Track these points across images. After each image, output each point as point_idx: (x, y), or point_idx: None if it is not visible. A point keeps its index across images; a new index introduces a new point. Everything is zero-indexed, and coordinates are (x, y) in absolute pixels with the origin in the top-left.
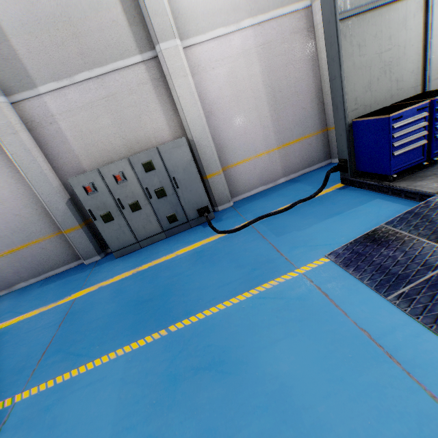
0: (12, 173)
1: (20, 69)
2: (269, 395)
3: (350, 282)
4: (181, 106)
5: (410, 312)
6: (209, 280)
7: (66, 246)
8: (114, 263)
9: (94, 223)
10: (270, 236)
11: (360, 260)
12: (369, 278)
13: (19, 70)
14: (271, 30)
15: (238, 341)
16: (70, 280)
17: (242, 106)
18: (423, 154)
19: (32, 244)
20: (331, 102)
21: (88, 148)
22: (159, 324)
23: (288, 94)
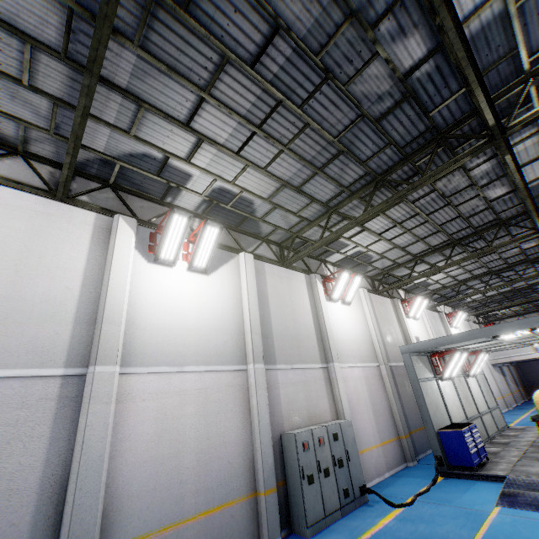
0: (243, 418)
1: (272, 352)
2: None
3: (523, 511)
4: (340, 398)
5: None
6: (447, 526)
7: (251, 517)
8: None
9: (301, 483)
10: (444, 503)
11: (514, 503)
12: (528, 507)
13: (272, 353)
14: (368, 371)
15: (515, 537)
16: None
17: (361, 408)
18: (478, 456)
19: (226, 506)
20: (399, 419)
21: (290, 412)
22: None
23: (379, 407)
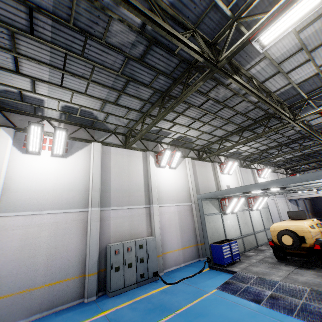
0: (81, 237)
1: (108, 200)
2: (218, 315)
3: (226, 294)
4: (154, 225)
5: (240, 297)
6: (178, 298)
7: (79, 286)
8: (112, 299)
9: (110, 271)
10: (193, 284)
11: (226, 288)
12: (230, 292)
13: (108, 201)
14: (181, 208)
15: (203, 309)
16: (84, 309)
17: (171, 229)
18: (231, 259)
19: (63, 281)
20: (199, 234)
21: (116, 233)
22: (169, 311)
23: (185, 228)
